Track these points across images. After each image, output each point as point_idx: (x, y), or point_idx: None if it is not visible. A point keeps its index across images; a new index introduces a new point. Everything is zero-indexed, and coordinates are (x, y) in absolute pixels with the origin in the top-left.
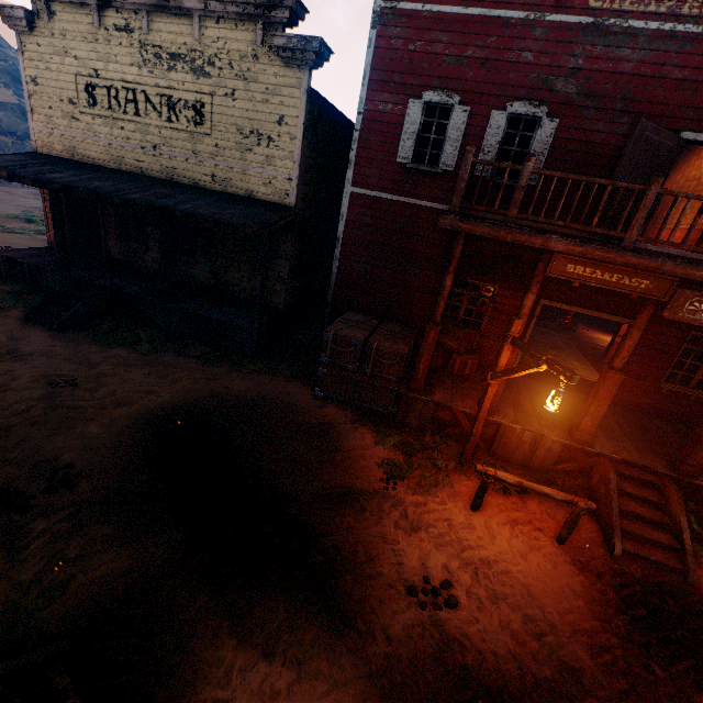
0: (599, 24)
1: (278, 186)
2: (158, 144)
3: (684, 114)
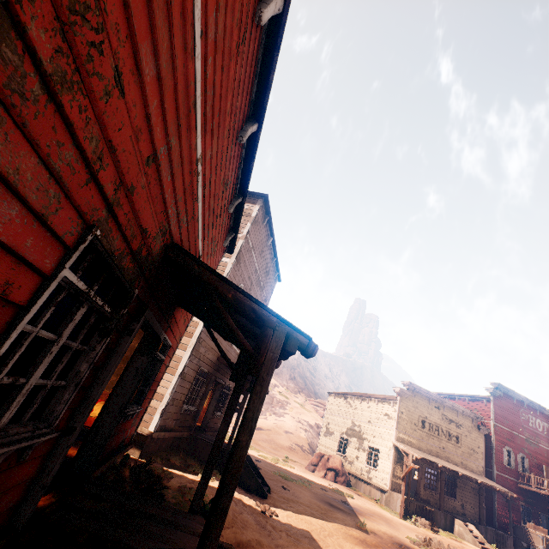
0: (526, 439)
1: (479, 468)
2: (444, 447)
3: (542, 461)
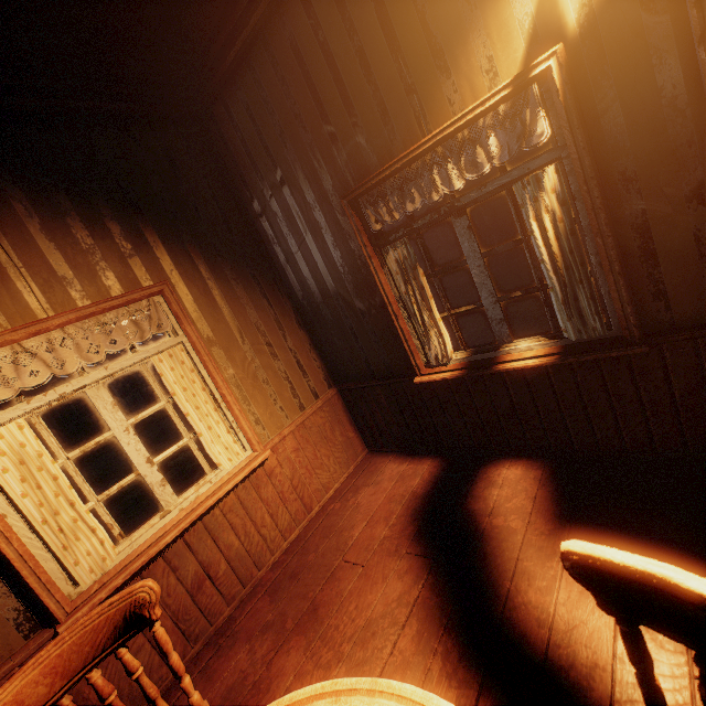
0: None
1: None
2: None
3: None
